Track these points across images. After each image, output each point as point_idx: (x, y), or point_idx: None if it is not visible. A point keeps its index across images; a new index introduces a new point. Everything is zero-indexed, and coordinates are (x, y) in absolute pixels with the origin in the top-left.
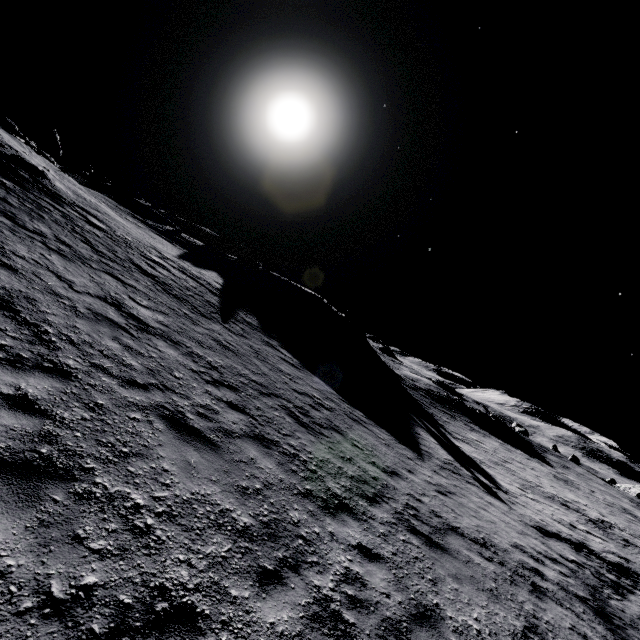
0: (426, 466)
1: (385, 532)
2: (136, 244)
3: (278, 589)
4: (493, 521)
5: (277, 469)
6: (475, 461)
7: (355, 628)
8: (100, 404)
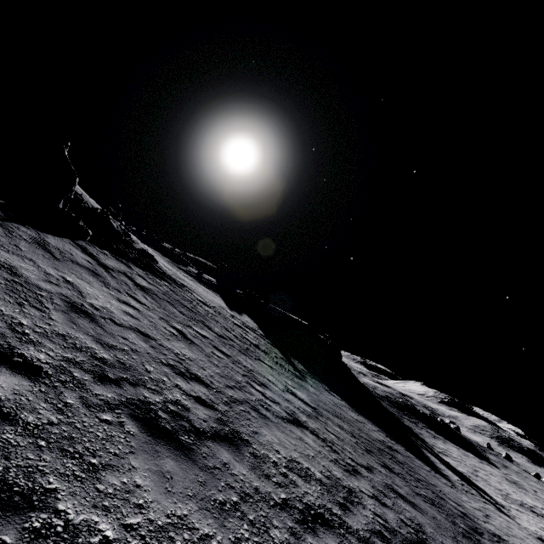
0: (460, 492)
1: None
2: (219, 309)
3: None
4: (522, 538)
5: (443, 519)
6: (466, 476)
7: None
8: (382, 491)
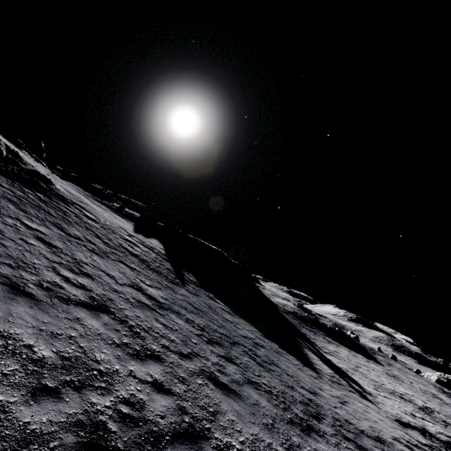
0: (325, 382)
1: (335, 442)
2: (113, 228)
3: None
4: (375, 421)
5: (270, 405)
6: (343, 370)
7: None
8: (183, 377)
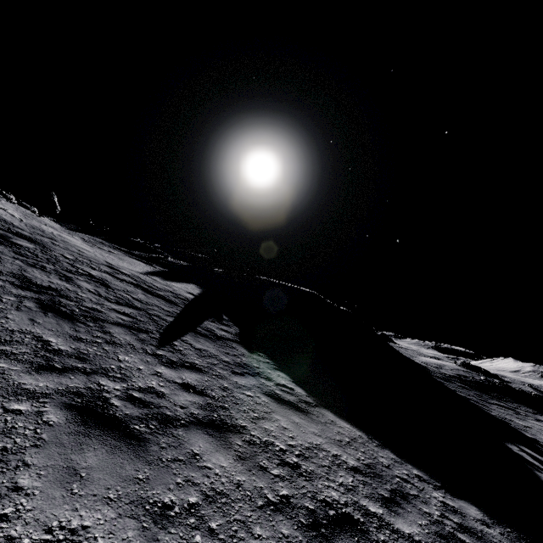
0: None
1: None
2: (75, 261)
3: None
4: None
5: None
6: None
7: None
8: None
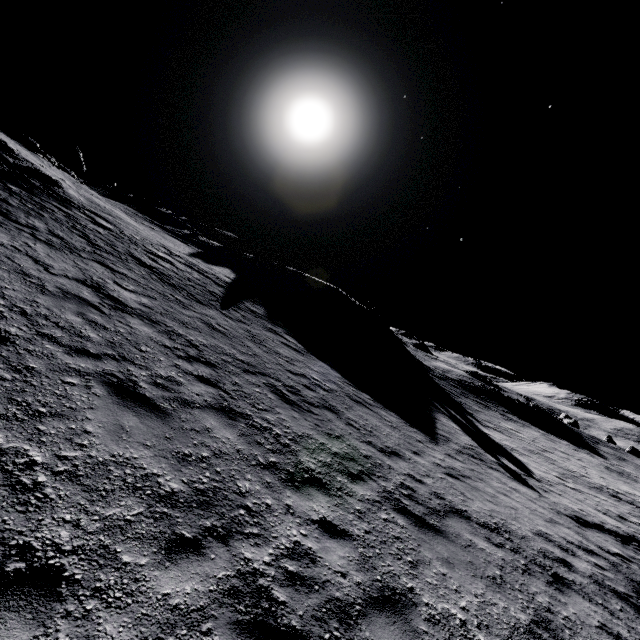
0: (439, 449)
1: (362, 509)
2: (143, 242)
3: (191, 559)
4: (514, 507)
5: (238, 440)
6: (505, 448)
7: (284, 607)
8: (31, 367)
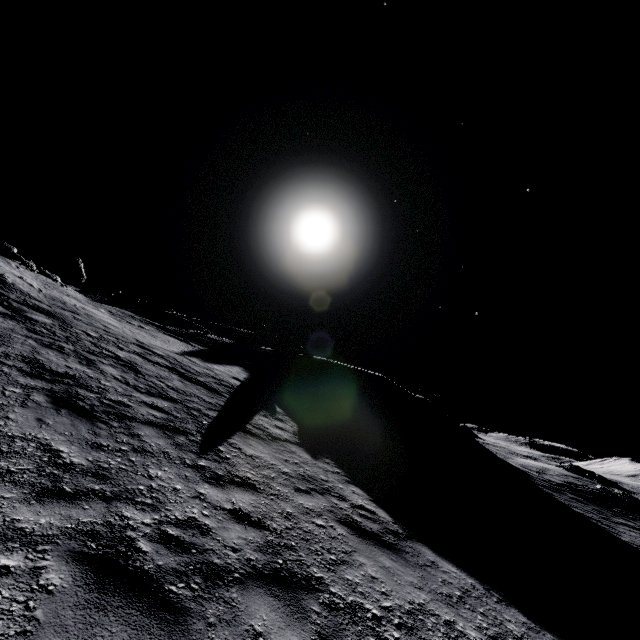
0: None
1: None
2: (100, 339)
3: None
4: None
5: None
6: None
7: None
8: None
